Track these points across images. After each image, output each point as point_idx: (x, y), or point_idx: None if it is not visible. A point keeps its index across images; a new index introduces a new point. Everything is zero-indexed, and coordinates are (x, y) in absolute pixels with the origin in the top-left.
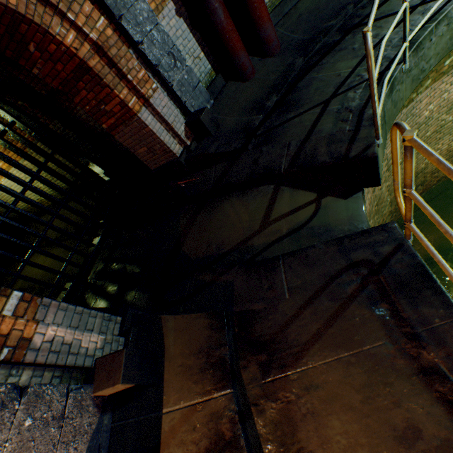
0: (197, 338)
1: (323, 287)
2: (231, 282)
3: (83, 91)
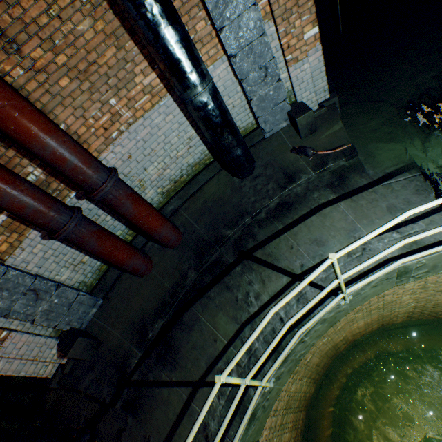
0: None
1: None
2: None
3: None
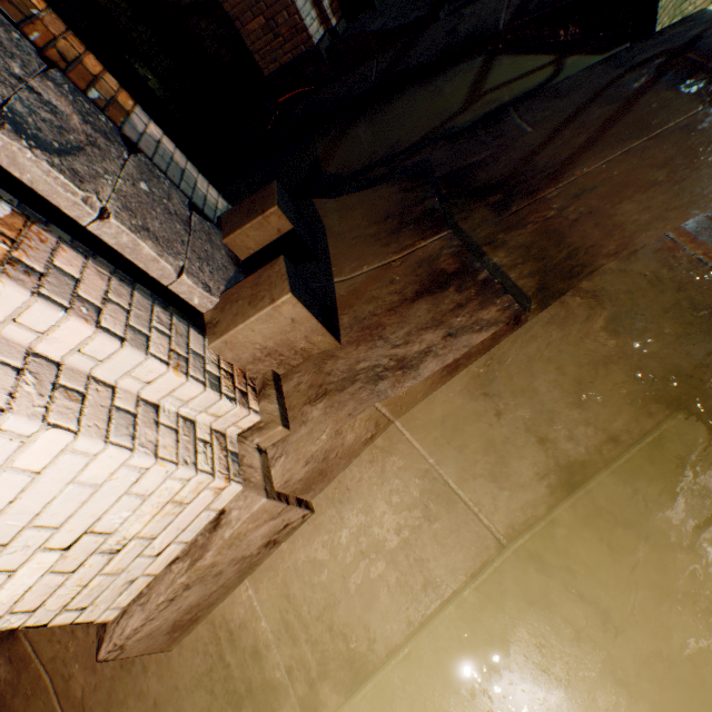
0: (380, 209)
1: (591, 100)
2: (424, 160)
3: None
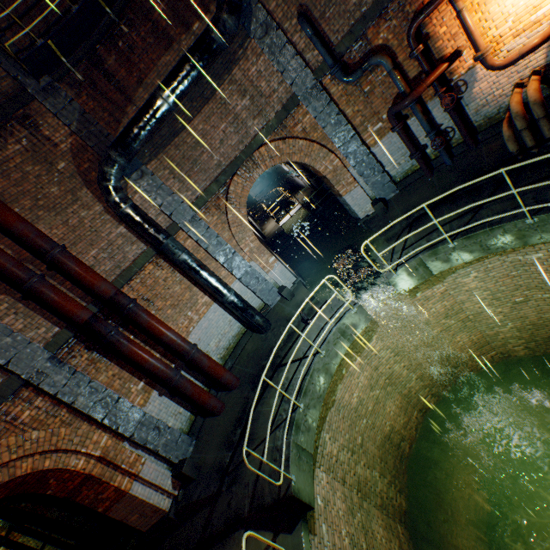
0: None
1: None
2: None
3: (85, 490)
